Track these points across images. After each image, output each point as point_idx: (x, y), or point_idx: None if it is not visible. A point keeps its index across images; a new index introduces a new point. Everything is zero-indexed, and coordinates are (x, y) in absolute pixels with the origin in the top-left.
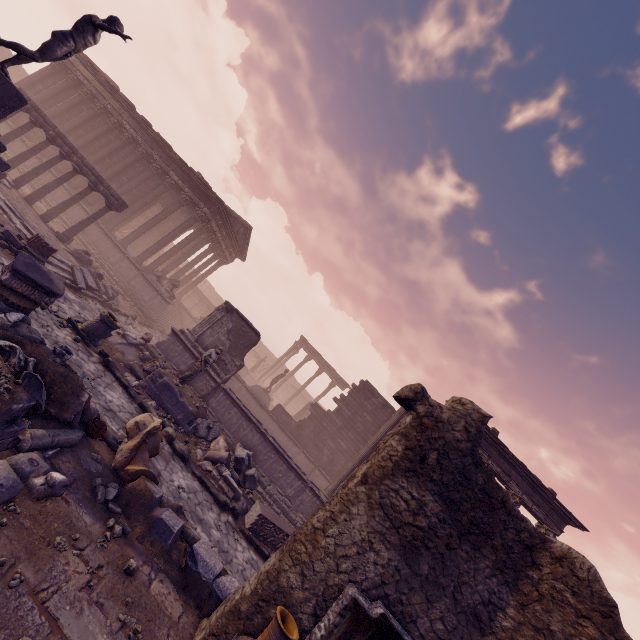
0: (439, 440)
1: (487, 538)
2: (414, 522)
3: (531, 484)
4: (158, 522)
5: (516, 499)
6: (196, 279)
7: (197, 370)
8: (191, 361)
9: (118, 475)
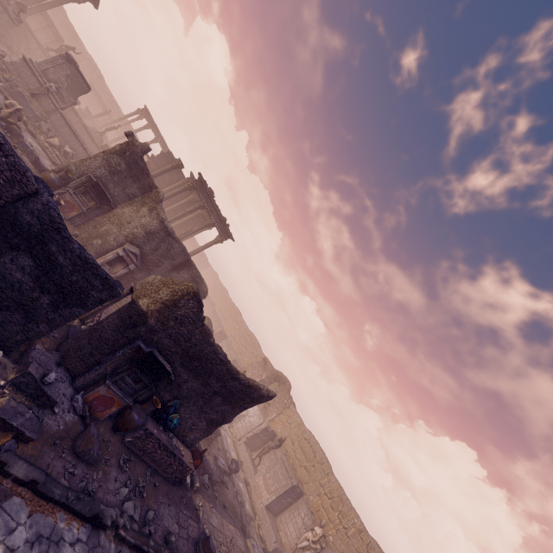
0: (132, 150)
1: (139, 181)
2: (116, 167)
3: (220, 219)
4: (24, 143)
5: (211, 222)
6: (44, 4)
7: (42, 93)
8: (38, 85)
9: (4, 121)
